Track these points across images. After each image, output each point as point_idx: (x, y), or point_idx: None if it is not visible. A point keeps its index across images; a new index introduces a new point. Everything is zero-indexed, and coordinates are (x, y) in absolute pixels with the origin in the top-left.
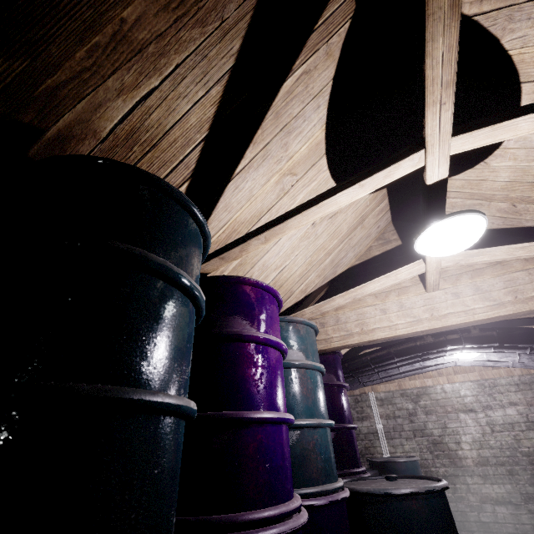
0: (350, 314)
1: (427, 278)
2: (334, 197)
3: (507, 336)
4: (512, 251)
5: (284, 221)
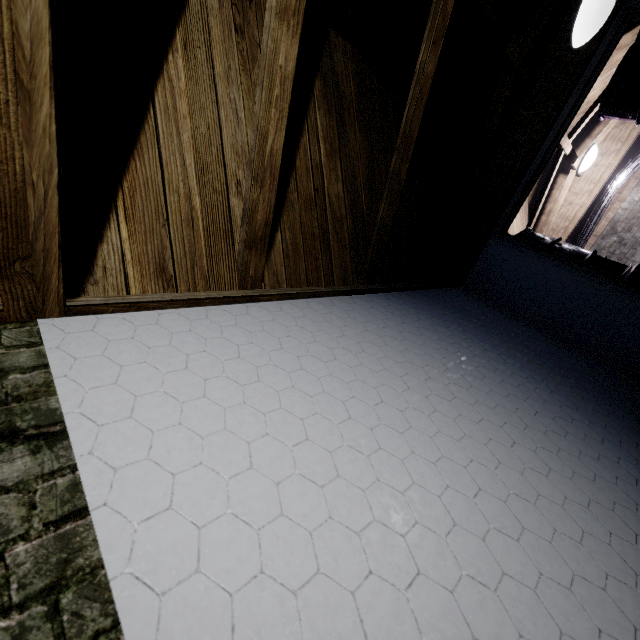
0: (555, 221)
1: (578, 173)
2: (547, 188)
3: (631, 151)
4: (605, 133)
5: (537, 210)
